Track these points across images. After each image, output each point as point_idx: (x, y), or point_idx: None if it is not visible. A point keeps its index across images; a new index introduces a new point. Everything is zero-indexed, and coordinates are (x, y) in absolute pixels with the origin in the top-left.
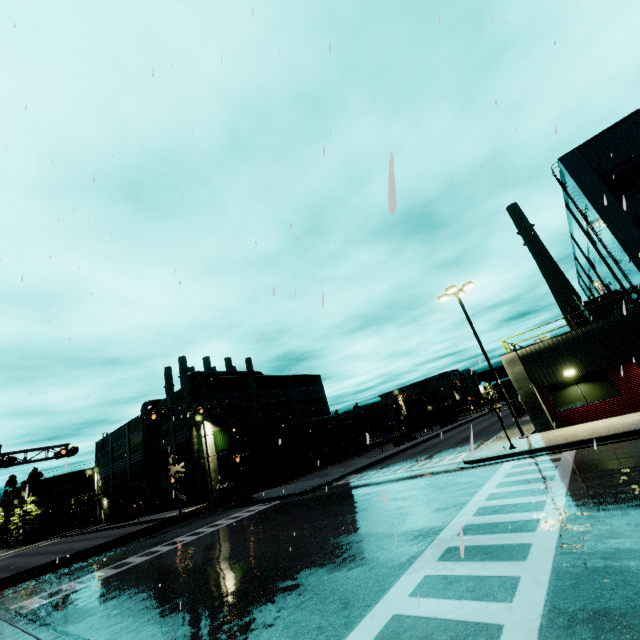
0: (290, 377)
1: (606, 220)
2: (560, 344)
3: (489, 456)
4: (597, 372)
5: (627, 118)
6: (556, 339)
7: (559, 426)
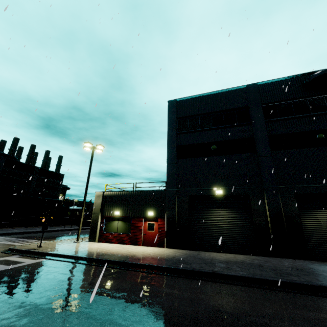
0: (39, 168)
1: (168, 140)
2: (122, 196)
3: (18, 248)
4: (128, 217)
5: (199, 96)
6: (122, 192)
7: (99, 241)
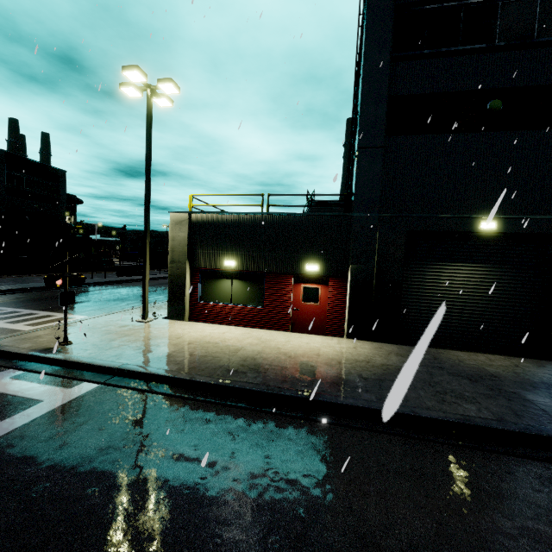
0: (4, 153)
1: (366, 78)
2: (239, 225)
3: (10, 349)
4: (256, 273)
5: None
6: (238, 217)
7: (193, 319)
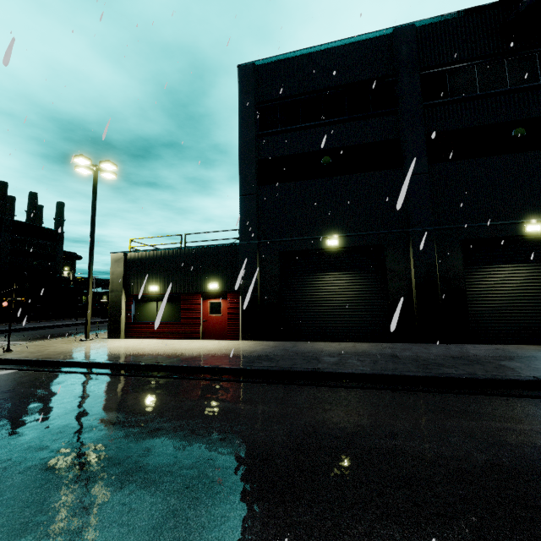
0: (11, 221)
1: (241, 149)
2: (161, 258)
3: None
4: (175, 294)
5: (300, 54)
6: (160, 252)
7: (127, 336)
